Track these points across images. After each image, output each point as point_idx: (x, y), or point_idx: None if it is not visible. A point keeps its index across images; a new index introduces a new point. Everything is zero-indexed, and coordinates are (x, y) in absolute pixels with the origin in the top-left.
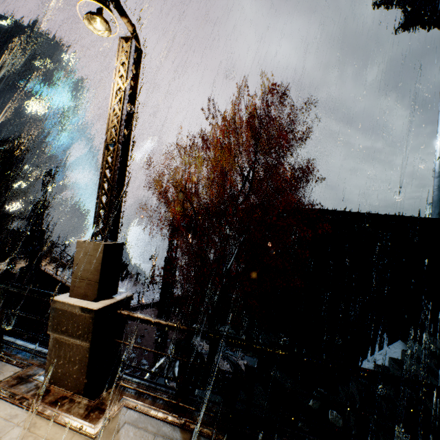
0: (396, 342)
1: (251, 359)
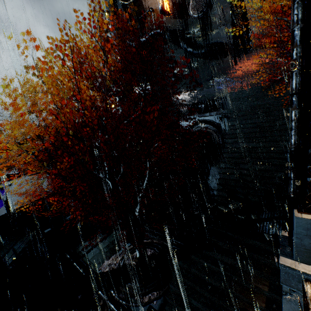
0: (211, 168)
1: None
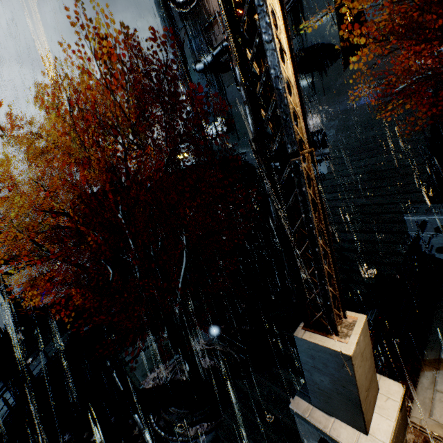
0: None
1: (202, 337)
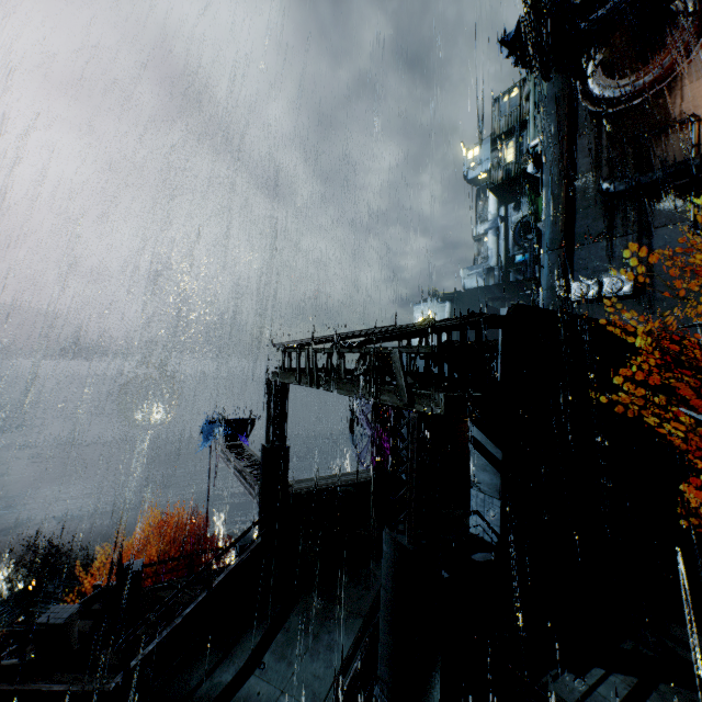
0: None
1: None
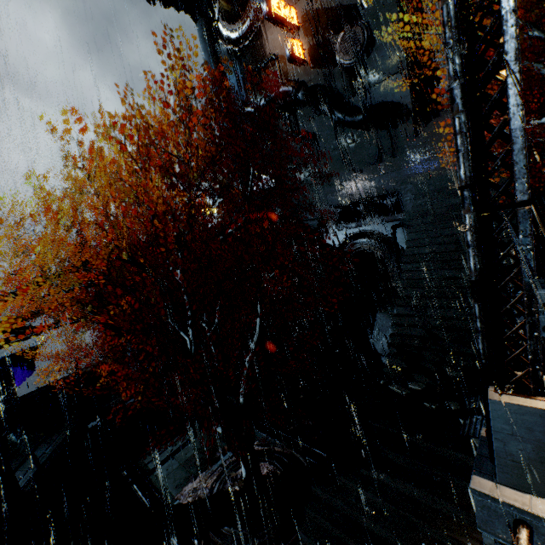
0: (377, 315)
1: None
